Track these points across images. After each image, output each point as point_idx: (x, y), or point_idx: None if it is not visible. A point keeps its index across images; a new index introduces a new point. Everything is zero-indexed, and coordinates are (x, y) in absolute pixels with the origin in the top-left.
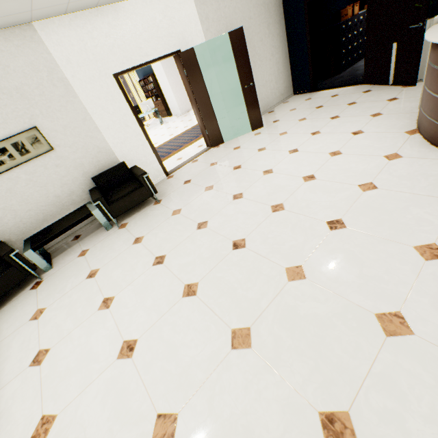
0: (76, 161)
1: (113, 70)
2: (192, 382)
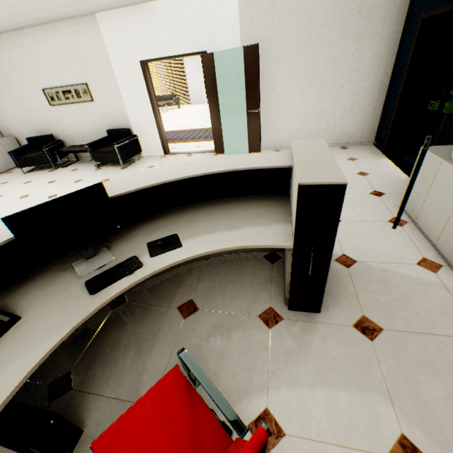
0: (105, 114)
1: (141, 58)
2: None
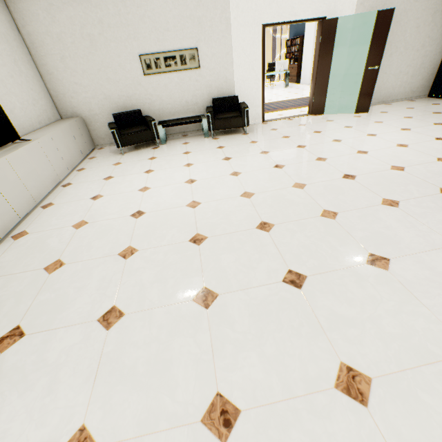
0: (208, 82)
1: (263, 21)
2: (214, 198)
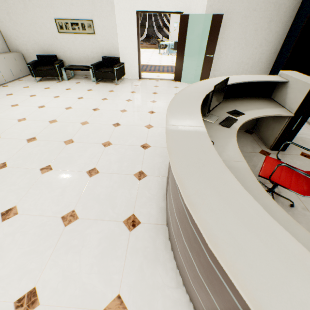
0: (101, 45)
1: (137, 8)
2: (36, 119)
